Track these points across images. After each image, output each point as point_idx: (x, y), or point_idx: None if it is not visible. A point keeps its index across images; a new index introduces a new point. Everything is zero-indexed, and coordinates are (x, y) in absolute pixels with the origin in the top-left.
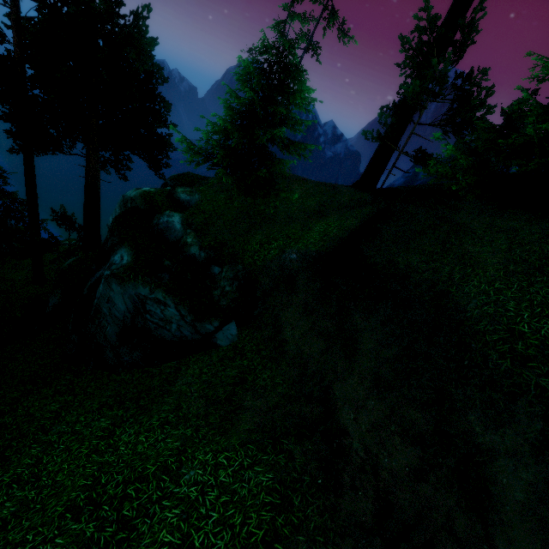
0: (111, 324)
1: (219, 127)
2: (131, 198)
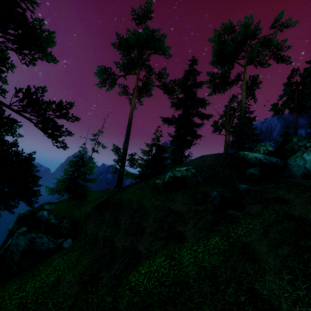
0: (17, 255)
1: (61, 180)
2: (23, 213)
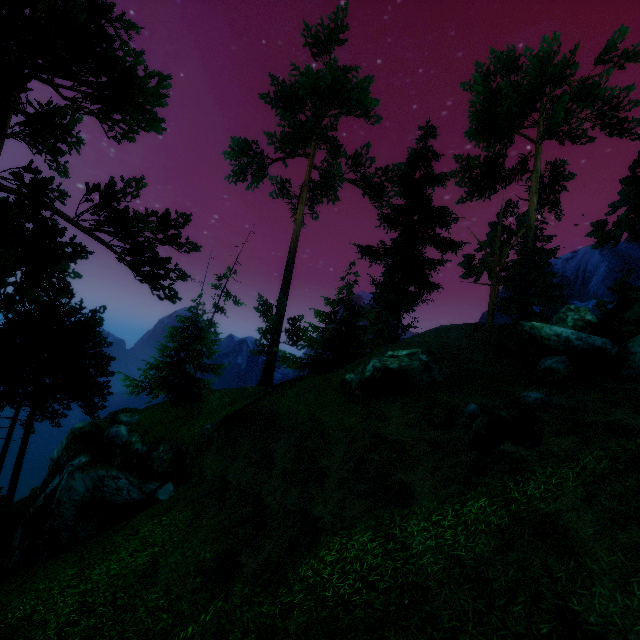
0: (70, 509)
1: (155, 365)
2: (80, 428)
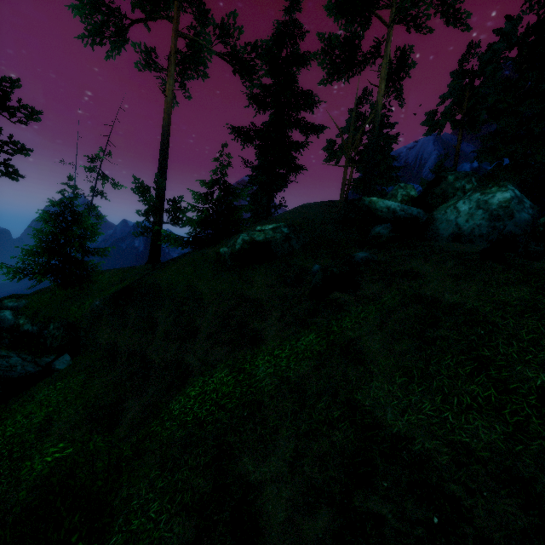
0: None
1: (31, 251)
2: None
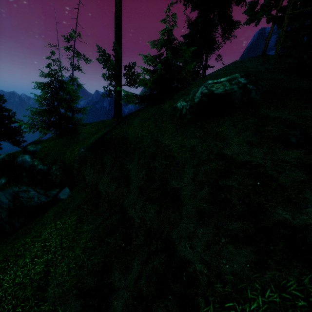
0: (3, 212)
1: (35, 112)
2: (2, 158)
